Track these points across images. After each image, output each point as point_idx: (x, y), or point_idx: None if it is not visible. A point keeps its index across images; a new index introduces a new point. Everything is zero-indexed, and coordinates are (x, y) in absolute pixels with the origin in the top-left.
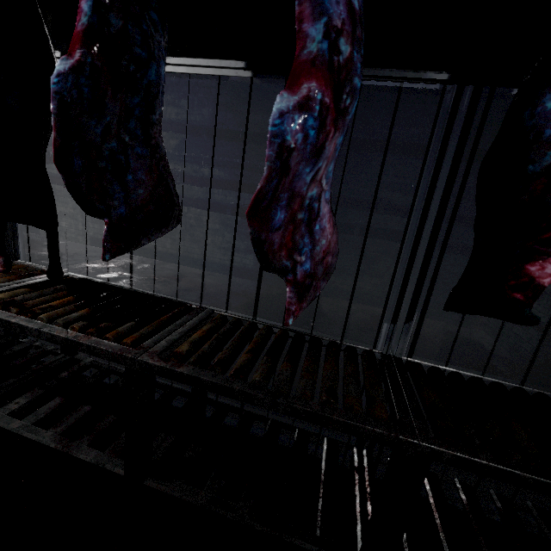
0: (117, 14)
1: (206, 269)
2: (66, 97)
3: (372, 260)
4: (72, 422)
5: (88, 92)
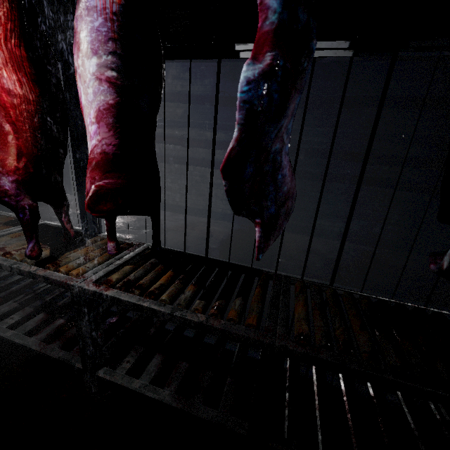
0: (303, 7)
1: (210, 217)
2: (256, 106)
3: (360, 205)
4: (179, 379)
5: (276, 98)
